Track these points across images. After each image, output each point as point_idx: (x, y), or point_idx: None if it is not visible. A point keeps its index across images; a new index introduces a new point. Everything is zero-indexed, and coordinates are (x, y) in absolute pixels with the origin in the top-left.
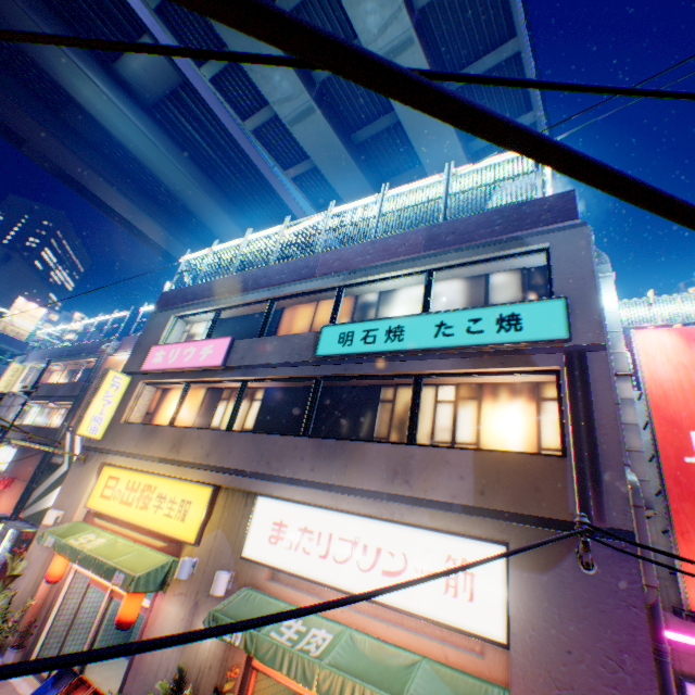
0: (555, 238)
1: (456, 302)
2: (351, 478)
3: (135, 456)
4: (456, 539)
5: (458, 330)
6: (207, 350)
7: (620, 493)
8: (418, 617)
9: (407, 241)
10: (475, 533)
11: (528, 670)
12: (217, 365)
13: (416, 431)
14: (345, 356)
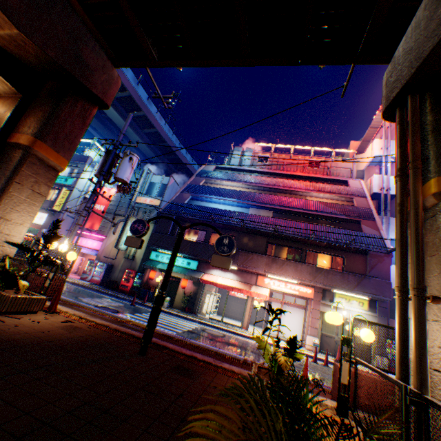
0: (82, 165)
1: (68, 173)
2: None
3: None
4: (44, 213)
5: (59, 180)
6: None
7: (64, 208)
8: (34, 223)
9: None
10: (46, 212)
11: (44, 227)
12: None
13: (49, 198)
14: None
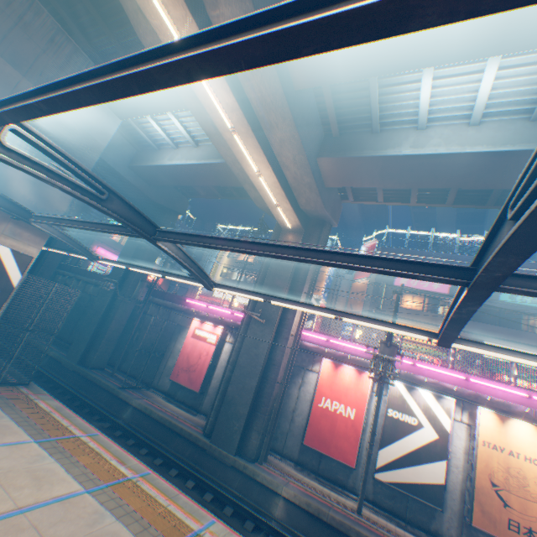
0: None
1: None
2: (523, 341)
3: (408, 320)
4: None
5: None
6: (435, 285)
7: None
8: None
9: (533, 267)
10: None
11: None
12: (445, 293)
13: None
14: (512, 304)
